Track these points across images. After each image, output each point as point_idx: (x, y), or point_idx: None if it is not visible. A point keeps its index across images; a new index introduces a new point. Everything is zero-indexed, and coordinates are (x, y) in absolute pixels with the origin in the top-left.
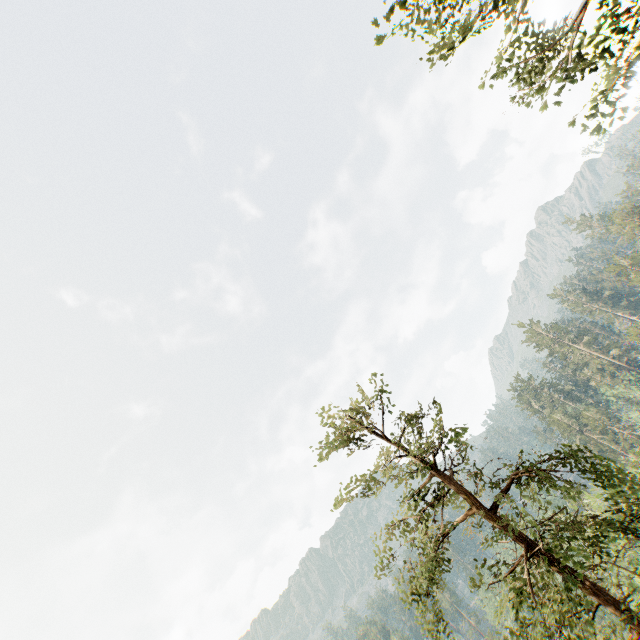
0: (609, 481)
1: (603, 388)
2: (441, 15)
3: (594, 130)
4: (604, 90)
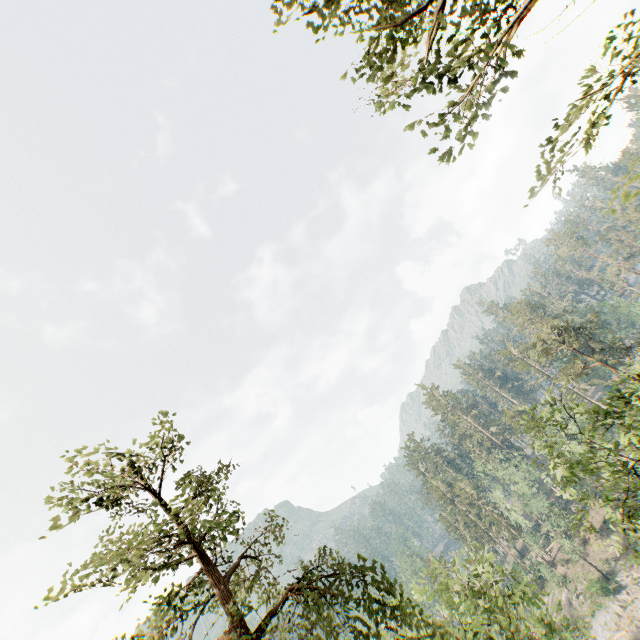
0: (376, 635)
1: (476, 463)
2: None
3: (444, 157)
4: (455, 103)
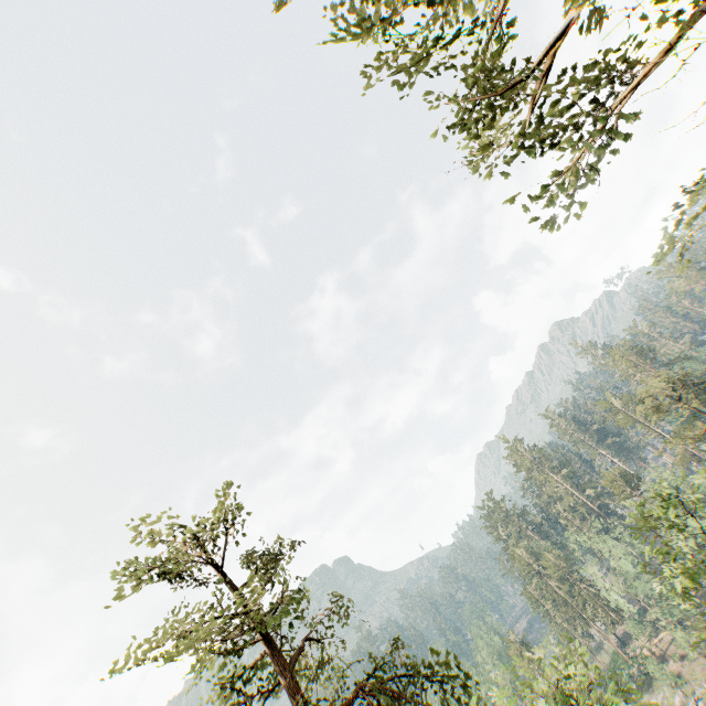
0: None
1: (568, 532)
2: (379, 11)
3: (545, 226)
4: (560, 173)
